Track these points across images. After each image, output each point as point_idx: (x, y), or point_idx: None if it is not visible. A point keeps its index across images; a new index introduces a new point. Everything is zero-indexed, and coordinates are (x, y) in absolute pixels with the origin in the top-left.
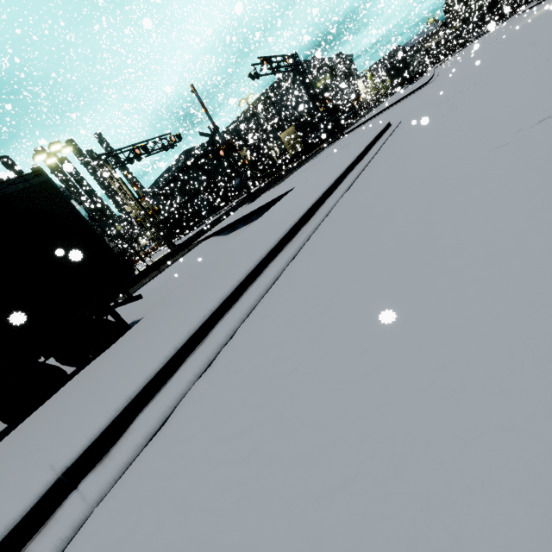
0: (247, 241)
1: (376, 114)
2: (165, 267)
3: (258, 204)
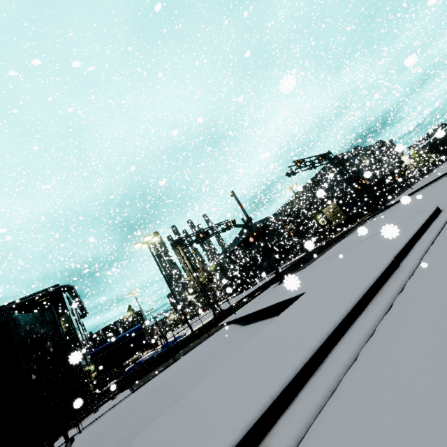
0: (165, 440)
1: (424, 185)
2: (182, 354)
3: (274, 297)
